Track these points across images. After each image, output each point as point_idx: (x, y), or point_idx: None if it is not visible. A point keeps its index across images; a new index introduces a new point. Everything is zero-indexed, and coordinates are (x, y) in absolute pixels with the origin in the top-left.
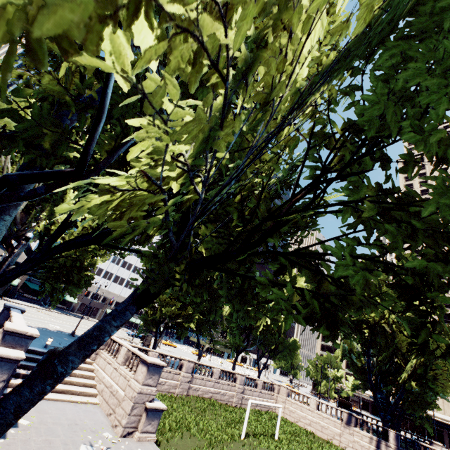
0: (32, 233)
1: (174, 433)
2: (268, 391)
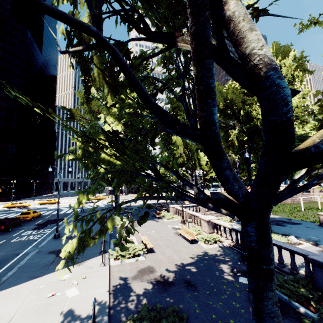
0: (205, 172)
1: (274, 213)
2: (307, 193)
